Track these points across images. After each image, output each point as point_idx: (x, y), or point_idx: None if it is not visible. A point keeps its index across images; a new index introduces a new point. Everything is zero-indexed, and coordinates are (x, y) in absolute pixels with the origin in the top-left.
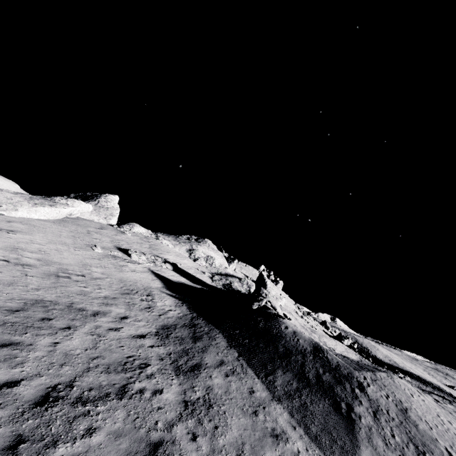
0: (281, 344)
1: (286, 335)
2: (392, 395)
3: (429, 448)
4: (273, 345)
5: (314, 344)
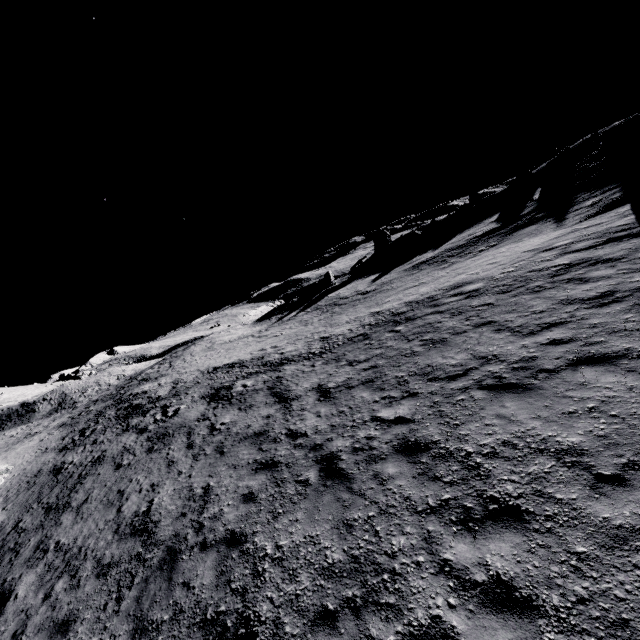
0: (4, 417)
1: (5, 412)
2: (60, 391)
3: (68, 395)
4: (0, 420)
5: (22, 403)
